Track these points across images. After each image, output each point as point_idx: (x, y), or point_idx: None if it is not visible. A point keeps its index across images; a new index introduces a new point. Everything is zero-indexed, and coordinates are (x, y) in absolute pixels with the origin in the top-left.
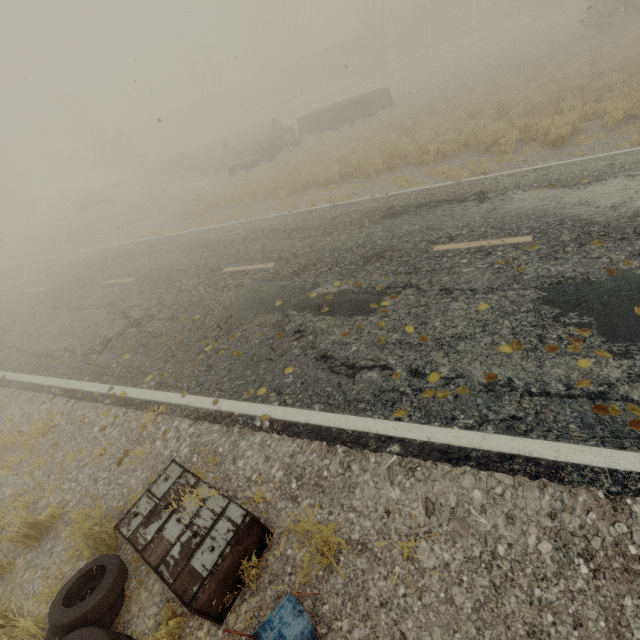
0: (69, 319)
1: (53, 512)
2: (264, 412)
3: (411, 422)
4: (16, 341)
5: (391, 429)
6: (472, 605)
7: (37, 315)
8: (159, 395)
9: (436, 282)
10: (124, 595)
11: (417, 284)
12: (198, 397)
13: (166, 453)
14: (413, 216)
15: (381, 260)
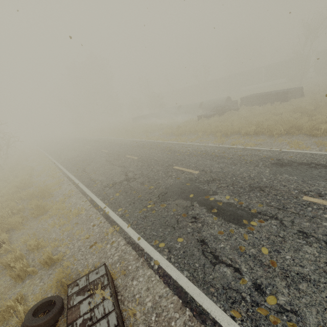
0: (108, 167)
1: (58, 257)
2: (157, 258)
3: (241, 326)
4: (88, 170)
5: (225, 322)
6: None
7: (99, 161)
8: (119, 220)
9: (297, 223)
10: (56, 324)
11: (281, 219)
12: (133, 231)
13: (108, 253)
14: (294, 169)
15: (261, 192)
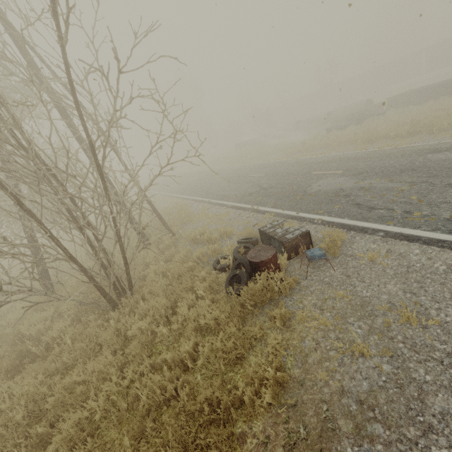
0: (234, 186)
1: (232, 231)
2: (319, 218)
3: (394, 226)
4: (213, 191)
5: (382, 227)
6: (393, 273)
7: (220, 184)
8: (272, 210)
9: (445, 181)
10: None
11: (431, 181)
12: (290, 211)
13: None
14: None
15: (413, 171)
